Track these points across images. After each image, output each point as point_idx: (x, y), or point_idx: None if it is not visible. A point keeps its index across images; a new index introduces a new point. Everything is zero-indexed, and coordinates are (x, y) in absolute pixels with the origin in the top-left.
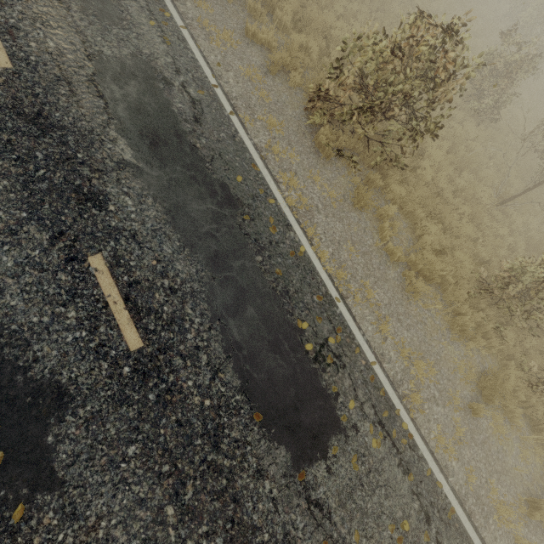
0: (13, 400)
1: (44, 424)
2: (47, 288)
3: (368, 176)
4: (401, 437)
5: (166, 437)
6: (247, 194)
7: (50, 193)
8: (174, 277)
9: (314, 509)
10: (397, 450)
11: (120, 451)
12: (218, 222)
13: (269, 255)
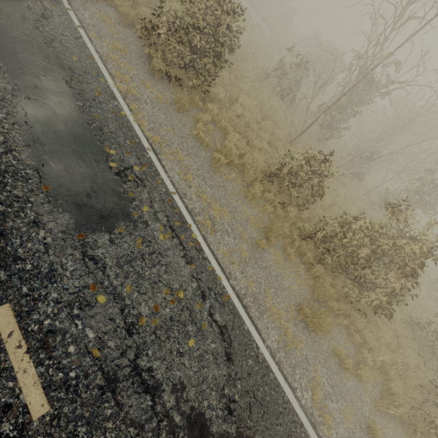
0: None
1: None
2: None
3: (191, 96)
4: (189, 241)
5: None
6: (80, 69)
7: None
8: None
9: (88, 261)
10: (183, 247)
11: None
12: (46, 72)
13: (90, 105)
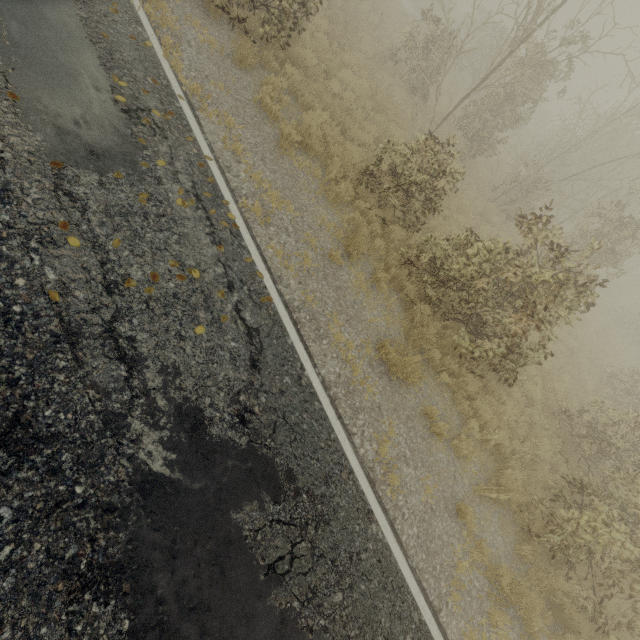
0: None
1: None
2: None
3: (262, 52)
4: (223, 221)
5: None
6: None
7: None
8: None
9: (62, 196)
10: (212, 224)
11: None
12: None
13: (98, 20)
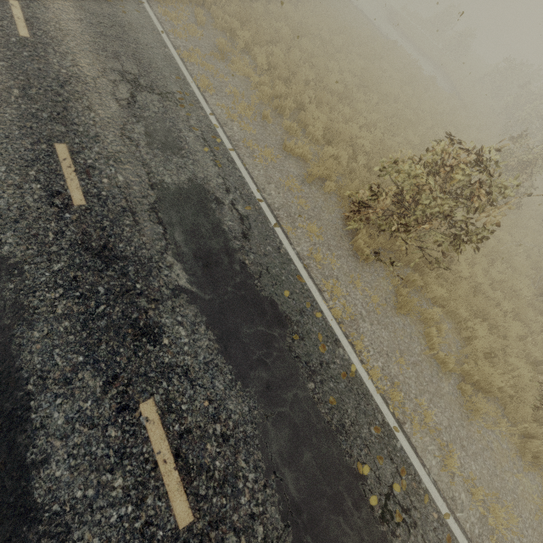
0: None
1: None
2: (95, 449)
3: (407, 277)
4: None
5: None
6: (295, 309)
7: (108, 330)
8: (226, 420)
9: None
10: None
11: None
12: (269, 345)
13: (320, 380)
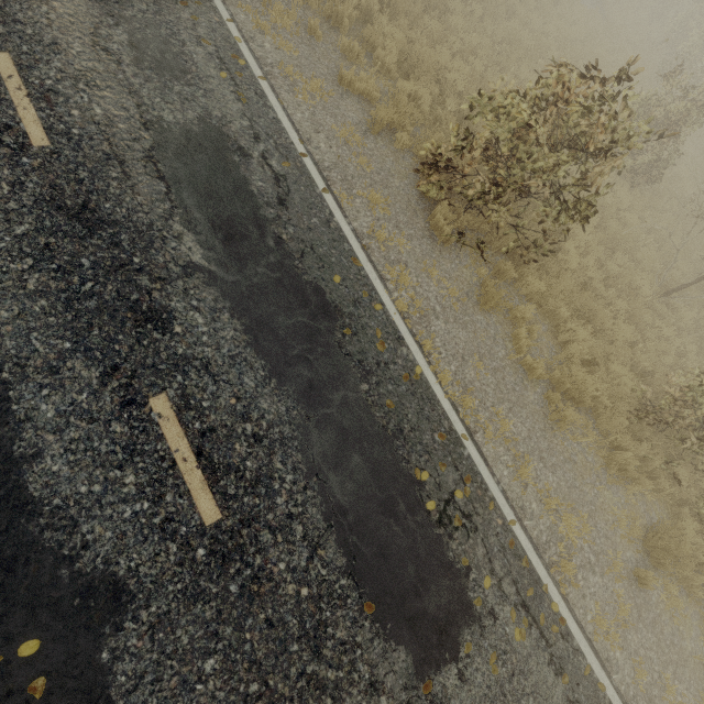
0: (56, 604)
1: (97, 635)
2: (98, 445)
3: (498, 266)
4: (551, 623)
5: (253, 643)
6: (347, 299)
7: (100, 313)
8: (259, 420)
9: None
10: (546, 641)
11: (194, 667)
12: (312, 340)
13: (376, 381)
